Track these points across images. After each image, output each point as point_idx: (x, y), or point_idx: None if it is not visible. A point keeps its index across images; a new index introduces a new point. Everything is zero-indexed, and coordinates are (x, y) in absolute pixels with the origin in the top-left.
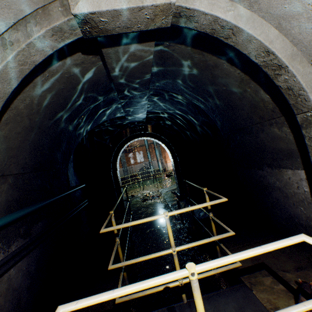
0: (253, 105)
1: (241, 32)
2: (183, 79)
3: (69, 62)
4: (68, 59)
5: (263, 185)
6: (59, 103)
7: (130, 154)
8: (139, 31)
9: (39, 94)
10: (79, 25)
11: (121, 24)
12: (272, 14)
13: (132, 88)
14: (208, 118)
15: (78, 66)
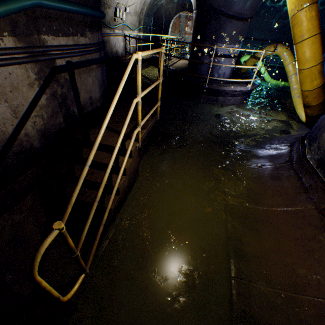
0: None
1: None
2: None
3: None
4: None
5: None
6: None
7: (189, 23)
8: None
9: None
10: None
11: None
12: None
13: None
14: None
15: None
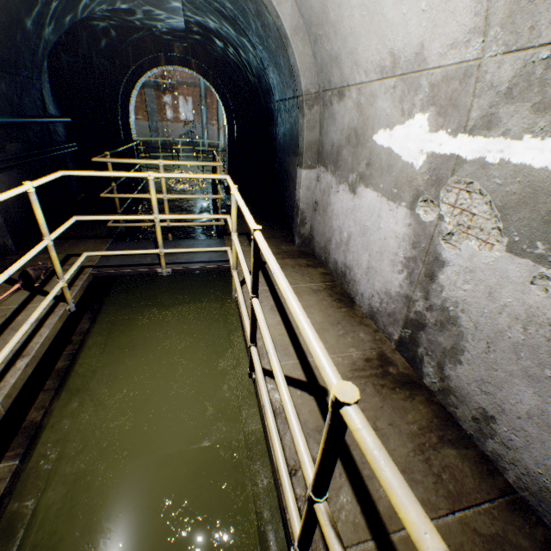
0: (291, 72)
1: None
2: None
3: None
4: None
5: (287, 175)
6: None
7: (167, 98)
8: None
9: None
10: None
11: None
12: None
13: None
14: (264, 69)
15: None
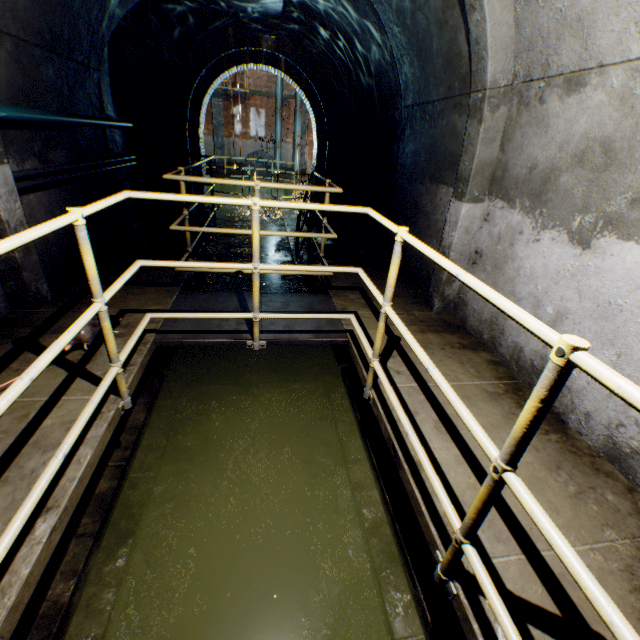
0: (449, 59)
1: None
2: None
3: None
4: None
5: (415, 208)
6: None
7: (236, 109)
8: None
9: None
10: None
11: None
12: None
13: None
14: (392, 62)
15: None
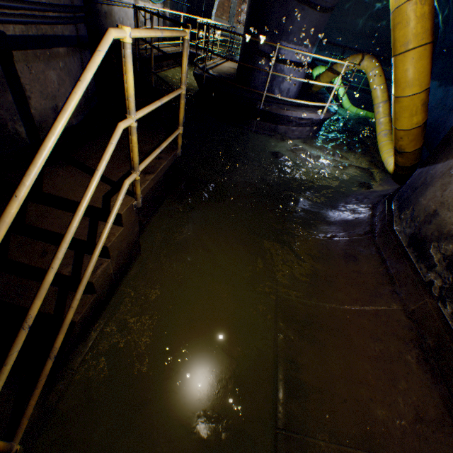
0: None
1: None
2: None
3: None
4: None
5: None
6: None
7: (244, 6)
8: None
9: None
10: None
11: None
12: None
13: None
14: None
15: None
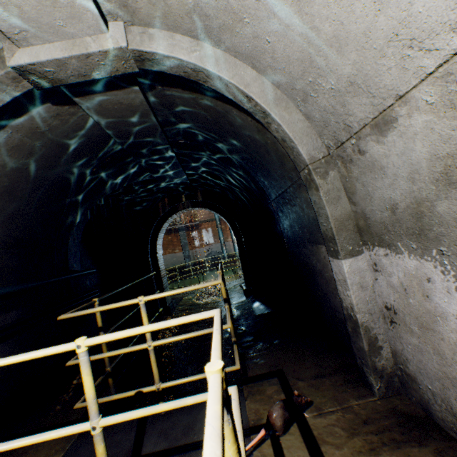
0: (280, 161)
1: (212, 75)
2: (204, 129)
3: (39, 115)
4: (35, 112)
5: (309, 268)
6: (38, 163)
7: (194, 233)
8: (101, 78)
9: (5, 154)
10: (23, 76)
11: (73, 72)
12: (241, 53)
13: (144, 143)
14: (253, 179)
15: (53, 118)
